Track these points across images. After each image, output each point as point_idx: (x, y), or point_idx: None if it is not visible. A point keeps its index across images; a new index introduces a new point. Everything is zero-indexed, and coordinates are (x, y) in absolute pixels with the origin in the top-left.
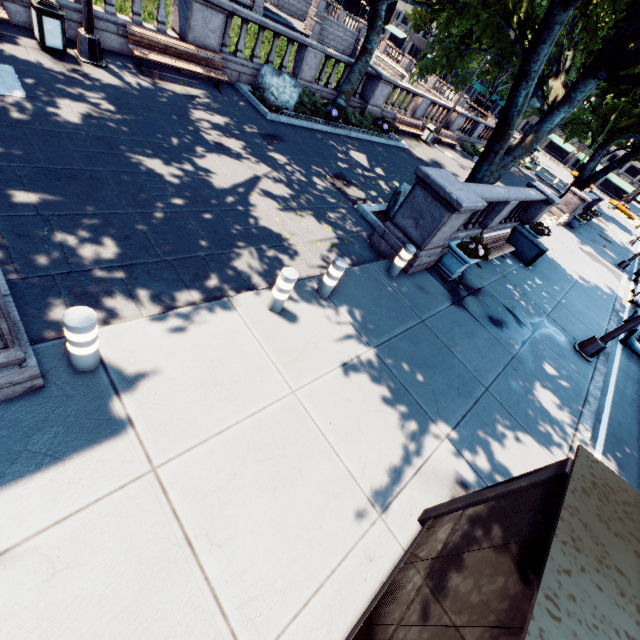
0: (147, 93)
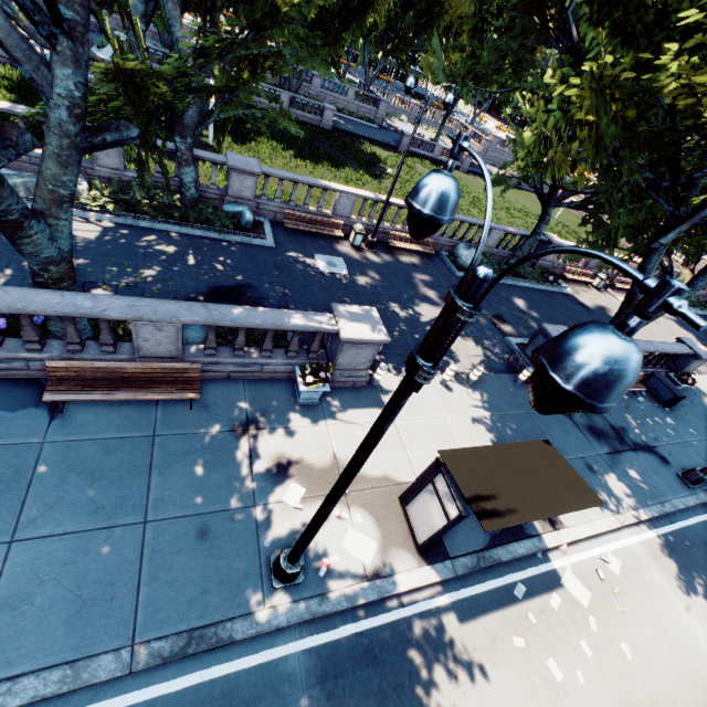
0: (392, 265)
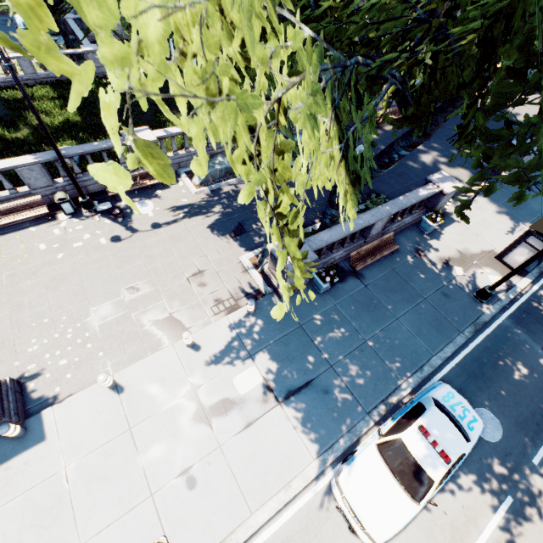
0: (386, 136)
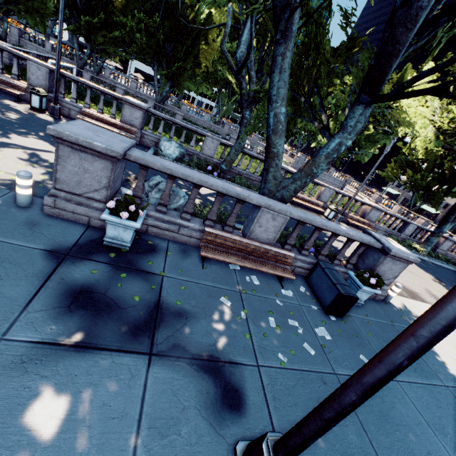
0: None
